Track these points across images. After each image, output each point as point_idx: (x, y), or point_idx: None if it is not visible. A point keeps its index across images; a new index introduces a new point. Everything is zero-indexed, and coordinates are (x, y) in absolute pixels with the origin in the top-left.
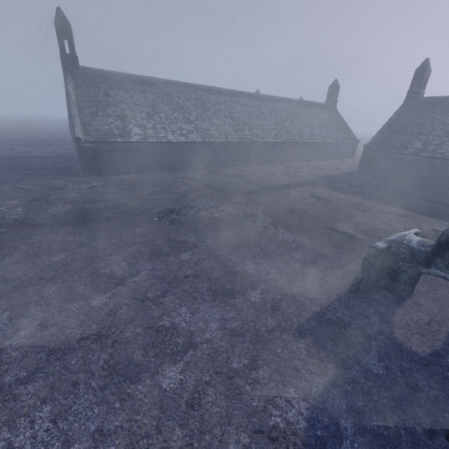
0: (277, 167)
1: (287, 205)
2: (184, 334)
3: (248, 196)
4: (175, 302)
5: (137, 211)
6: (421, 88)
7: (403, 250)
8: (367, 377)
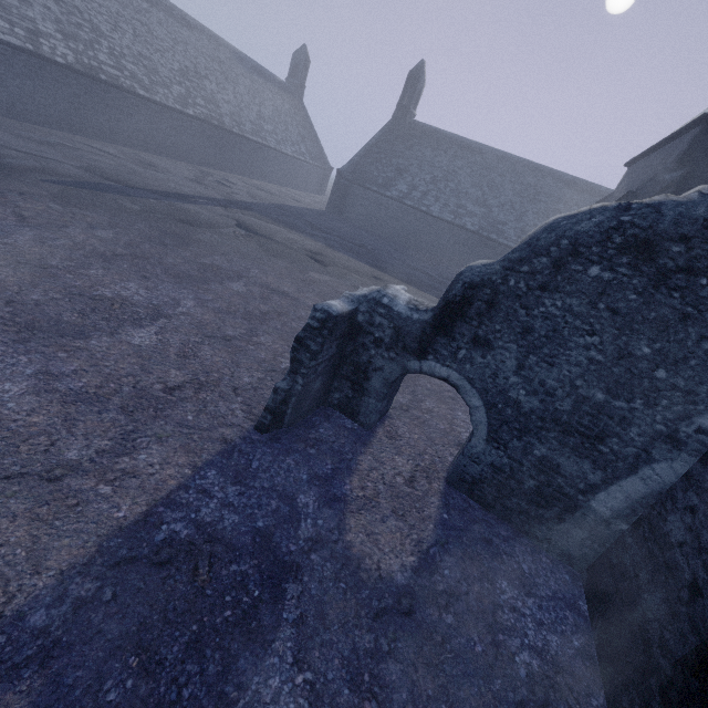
0: (183, 166)
1: (173, 228)
2: None
3: (65, 189)
4: None
5: None
6: (413, 105)
7: (380, 319)
8: None
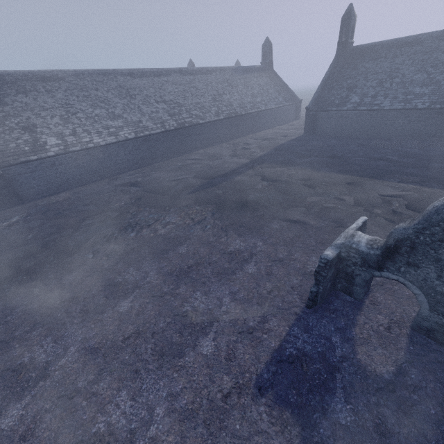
0: (225, 147)
1: (238, 198)
2: (123, 440)
3: (196, 195)
4: (112, 387)
5: (67, 249)
6: (349, 37)
7: (353, 254)
8: (335, 433)
